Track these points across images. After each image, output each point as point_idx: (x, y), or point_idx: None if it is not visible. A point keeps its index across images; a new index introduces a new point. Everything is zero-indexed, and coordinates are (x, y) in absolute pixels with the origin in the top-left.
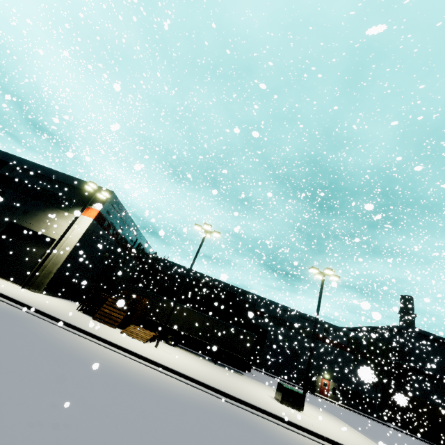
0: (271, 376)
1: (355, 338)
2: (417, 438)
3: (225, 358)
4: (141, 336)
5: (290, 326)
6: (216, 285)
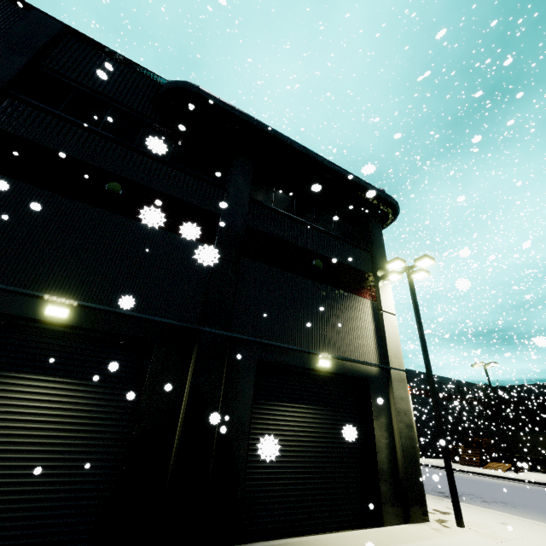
0: None
1: None
2: None
3: None
4: (499, 467)
5: None
6: None
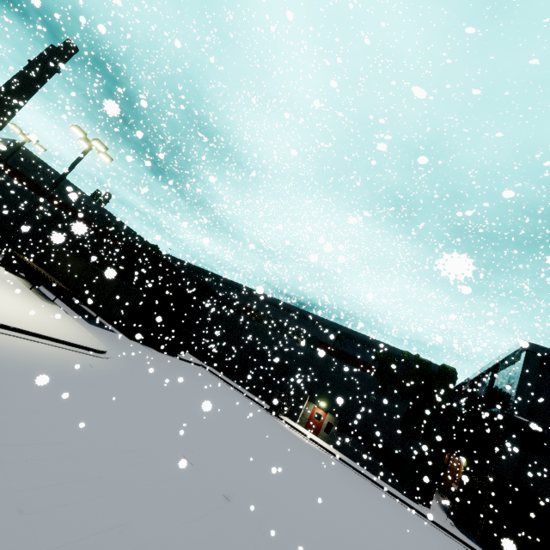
0: (228, 383)
1: (389, 354)
2: (464, 543)
3: (119, 323)
4: None
5: (287, 330)
6: (209, 279)
